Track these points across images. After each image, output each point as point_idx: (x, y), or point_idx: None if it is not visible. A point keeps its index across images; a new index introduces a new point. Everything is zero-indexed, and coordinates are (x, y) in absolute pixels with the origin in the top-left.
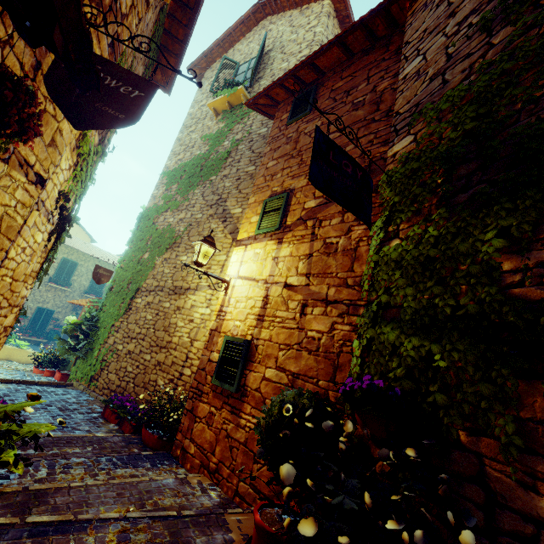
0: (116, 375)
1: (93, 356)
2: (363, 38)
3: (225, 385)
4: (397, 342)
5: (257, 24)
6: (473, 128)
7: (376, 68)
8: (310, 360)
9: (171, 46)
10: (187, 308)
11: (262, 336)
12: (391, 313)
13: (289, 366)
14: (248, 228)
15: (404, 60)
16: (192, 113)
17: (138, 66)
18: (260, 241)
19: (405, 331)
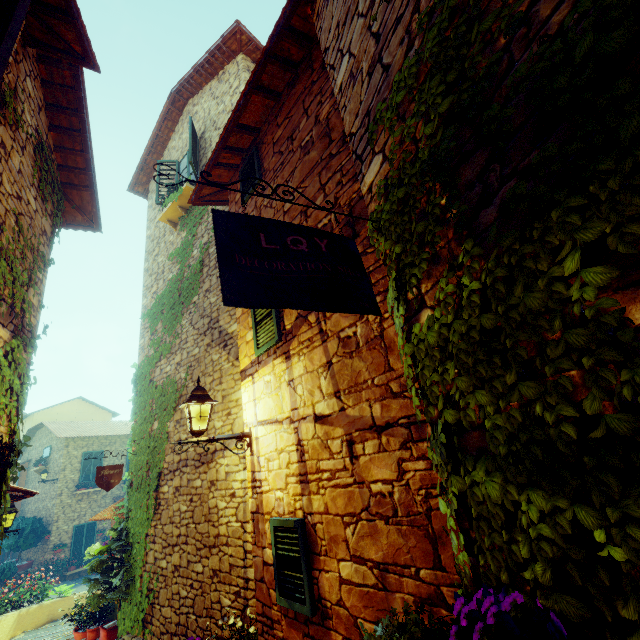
0: (170, 608)
1: (135, 590)
2: (280, 71)
3: (295, 605)
4: (507, 503)
5: (182, 113)
6: (451, 107)
7: (310, 96)
8: (392, 535)
9: (76, 180)
10: (222, 480)
11: (314, 507)
12: (472, 440)
13: (367, 552)
14: (247, 350)
15: (331, 71)
16: (150, 235)
17: (35, 221)
18: (265, 364)
19: (511, 480)
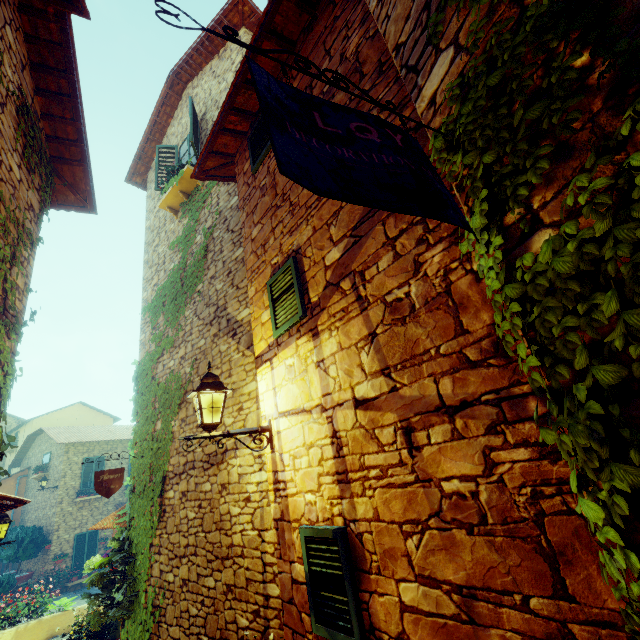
0: (178, 627)
1: (139, 607)
2: (295, 13)
3: (338, 636)
4: None
5: (181, 97)
6: None
7: (332, 34)
8: (480, 549)
9: (67, 153)
10: (235, 482)
11: (359, 513)
12: None
13: (441, 571)
14: (263, 333)
15: None
16: (150, 226)
17: (20, 193)
18: (287, 346)
19: None
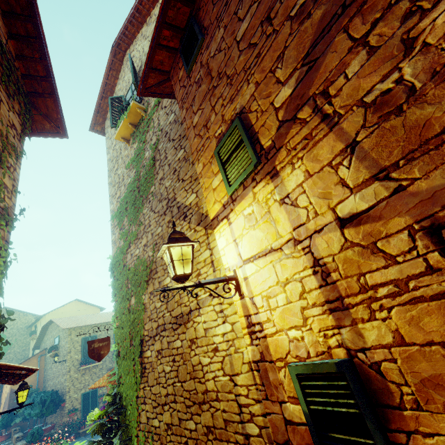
0: None
1: None
2: None
3: None
4: None
5: (122, 63)
6: None
7: None
8: None
9: (39, 88)
10: (202, 337)
11: (370, 340)
12: None
13: None
14: (215, 196)
15: None
16: (110, 157)
17: (1, 111)
18: (242, 198)
19: None
